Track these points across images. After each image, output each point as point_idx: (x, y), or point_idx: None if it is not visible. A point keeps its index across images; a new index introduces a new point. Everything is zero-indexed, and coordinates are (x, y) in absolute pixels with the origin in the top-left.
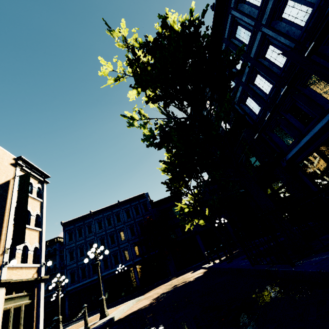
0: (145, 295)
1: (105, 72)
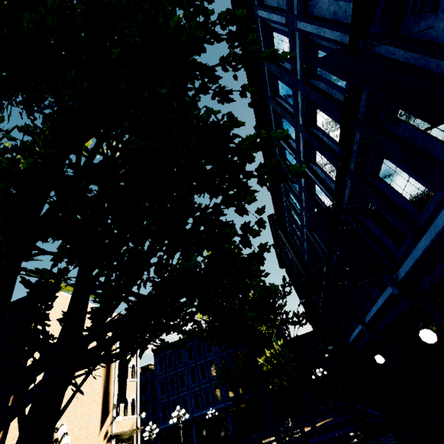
0: None
1: None
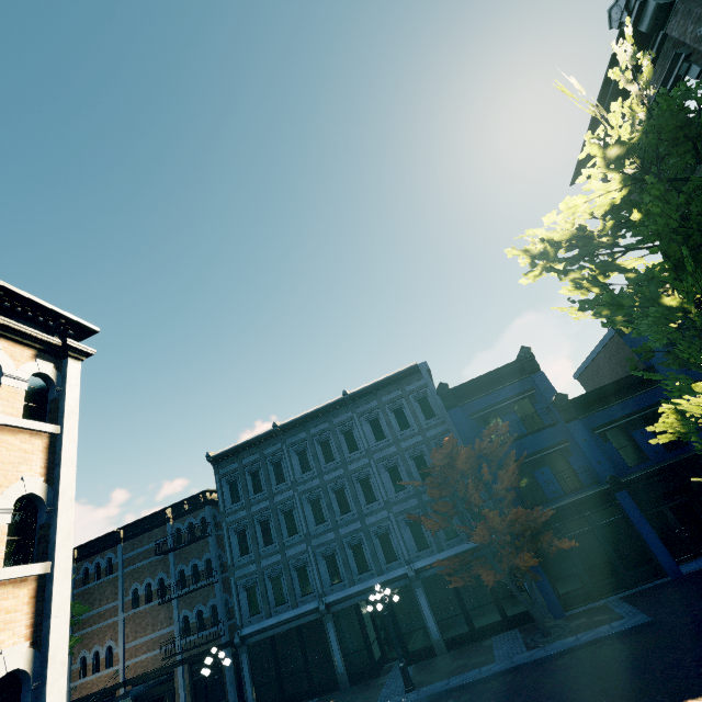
0: None
1: None
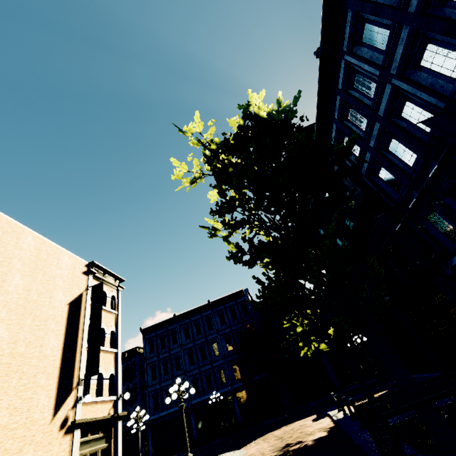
0: (247, 448)
1: (179, 174)
